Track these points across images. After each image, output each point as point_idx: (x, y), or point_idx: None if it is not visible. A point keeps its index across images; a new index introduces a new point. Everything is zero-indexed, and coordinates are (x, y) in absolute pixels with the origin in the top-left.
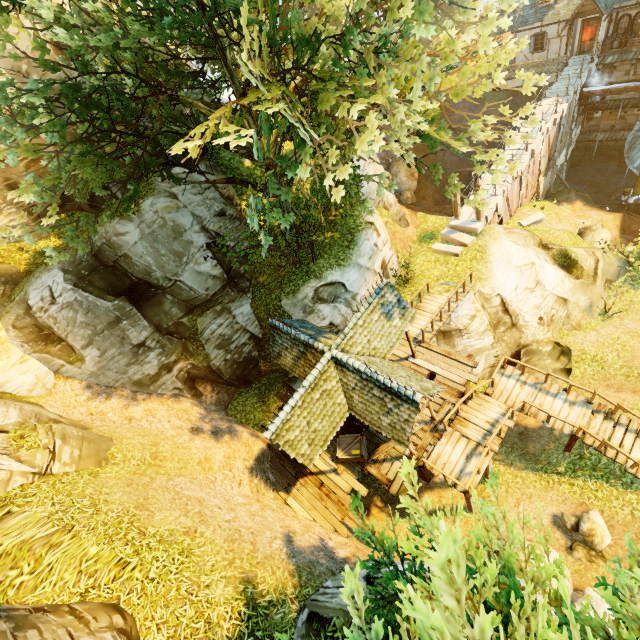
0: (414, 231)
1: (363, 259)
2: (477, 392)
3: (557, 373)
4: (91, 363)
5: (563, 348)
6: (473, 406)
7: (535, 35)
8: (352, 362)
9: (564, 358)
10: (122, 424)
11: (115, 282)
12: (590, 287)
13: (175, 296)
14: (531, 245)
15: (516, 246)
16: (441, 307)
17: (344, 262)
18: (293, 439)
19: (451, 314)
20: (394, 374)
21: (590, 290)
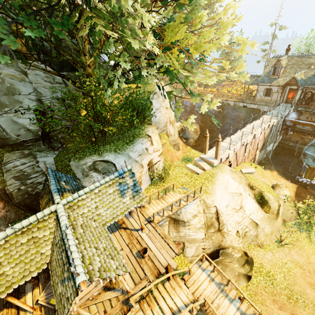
0: (181, 154)
1: (134, 153)
2: (176, 275)
3: (241, 276)
4: None
5: (248, 258)
6: (168, 288)
7: (267, 88)
8: (61, 220)
9: (248, 266)
10: None
11: None
12: (273, 221)
13: None
14: (243, 183)
15: (233, 180)
16: (173, 201)
17: (119, 151)
18: None
19: (181, 209)
20: (91, 243)
21: (273, 223)
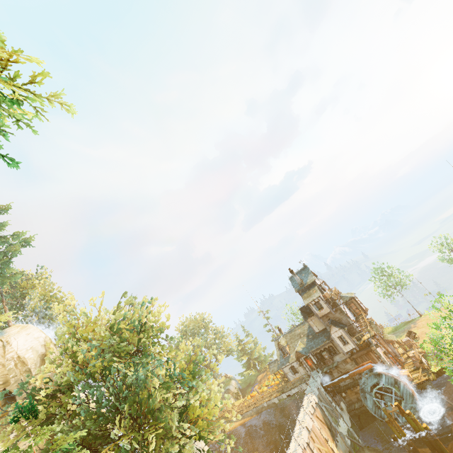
0: None
1: None
2: None
3: None
4: None
5: None
6: None
7: (290, 367)
8: None
9: None
10: None
11: None
12: None
13: None
14: None
15: None
16: None
17: None
18: None
19: None
20: None
21: None
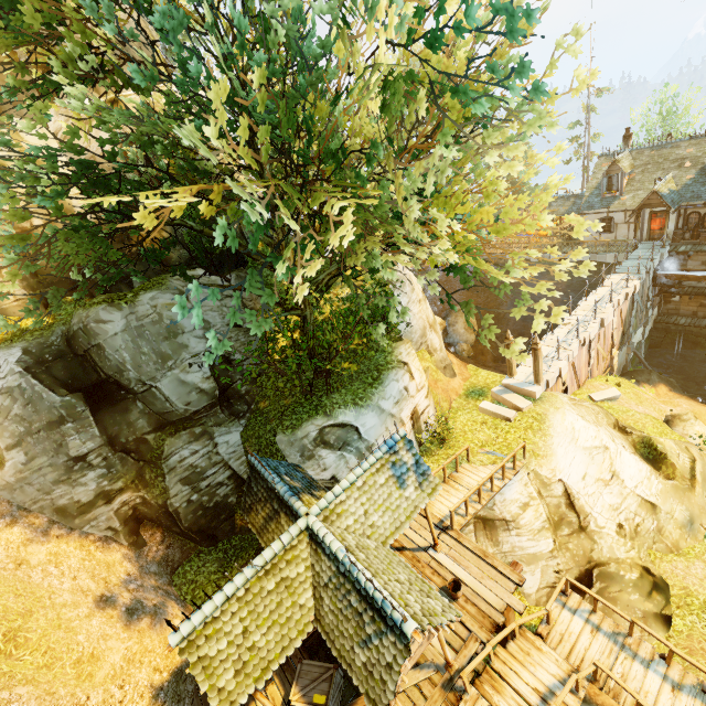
0: (461, 383)
1: (387, 402)
2: (524, 628)
3: (649, 619)
4: (11, 470)
5: (656, 579)
6: (515, 653)
7: (602, 219)
8: (330, 541)
9: (659, 596)
10: (3, 569)
11: (80, 375)
12: (687, 494)
13: (147, 405)
14: (604, 424)
15: (584, 421)
16: (480, 483)
17: (362, 401)
18: (213, 656)
19: (495, 495)
20: (388, 574)
21: (688, 498)
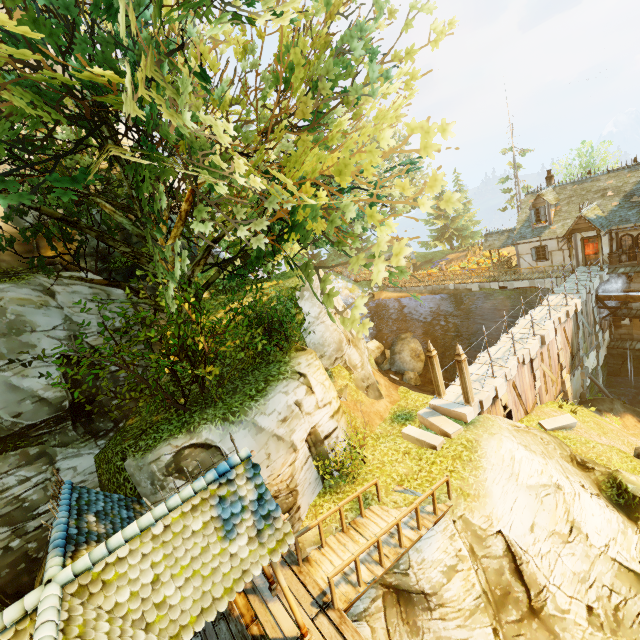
0: (388, 406)
1: (268, 419)
2: None
3: None
4: None
5: None
6: None
7: (535, 247)
8: (36, 639)
9: None
10: None
11: None
12: None
13: None
14: (556, 456)
15: (527, 451)
16: (378, 533)
17: (234, 416)
18: None
19: (409, 553)
20: None
21: None
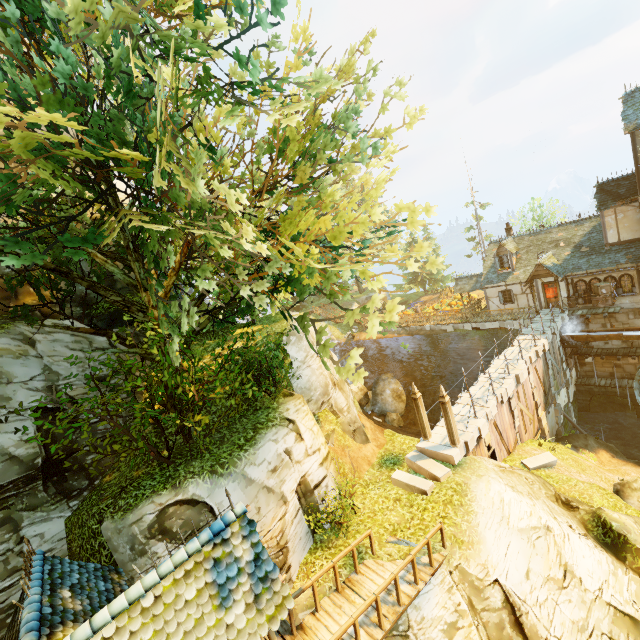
0: (375, 450)
1: (258, 469)
2: None
3: None
4: None
5: None
6: None
7: (502, 291)
8: None
9: None
10: None
11: None
12: None
13: None
14: (542, 496)
15: (514, 492)
16: (377, 590)
17: (223, 468)
18: None
19: (408, 611)
20: None
21: None
